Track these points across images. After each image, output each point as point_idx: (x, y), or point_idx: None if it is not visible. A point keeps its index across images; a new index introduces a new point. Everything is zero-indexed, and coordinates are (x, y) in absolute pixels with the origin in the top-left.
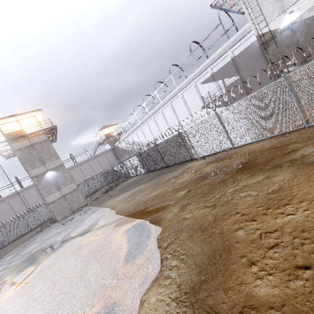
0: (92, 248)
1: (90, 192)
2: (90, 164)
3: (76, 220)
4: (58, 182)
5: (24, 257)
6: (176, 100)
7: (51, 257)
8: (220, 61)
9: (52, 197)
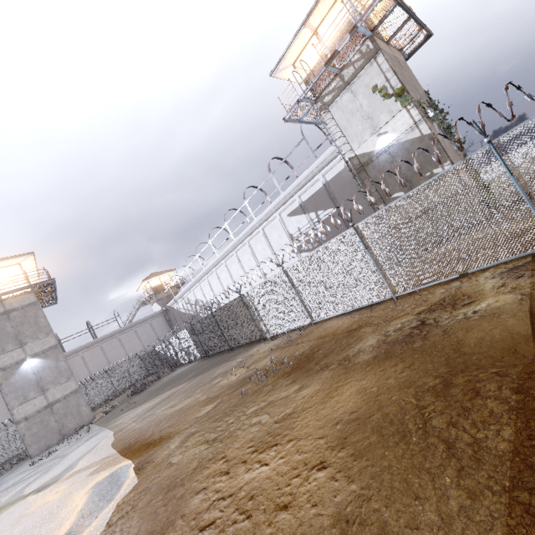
0: (30, 523)
1: (113, 392)
2: (121, 339)
3: (57, 454)
4: (44, 379)
5: None
6: (256, 238)
7: None
8: (309, 187)
9: (27, 409)
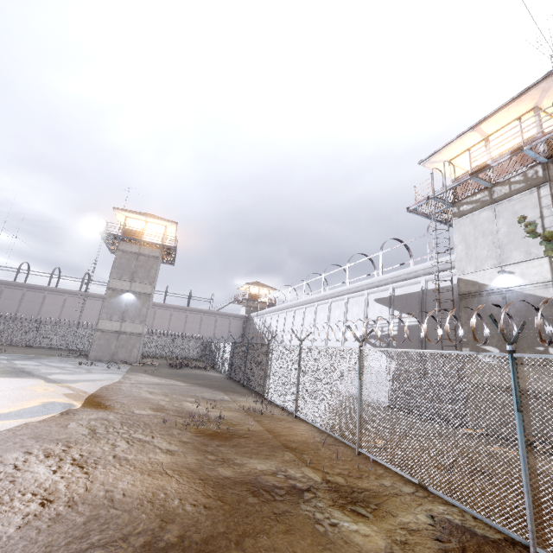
0: (14, 394)
1: (169, 354)
2: (203, 318)
3: (91, 368)
4: (128, 312)
5: (5, 364)
6: (339, 303)
7: (1, 378)
8: (408, 284)
9: (107, 325)
